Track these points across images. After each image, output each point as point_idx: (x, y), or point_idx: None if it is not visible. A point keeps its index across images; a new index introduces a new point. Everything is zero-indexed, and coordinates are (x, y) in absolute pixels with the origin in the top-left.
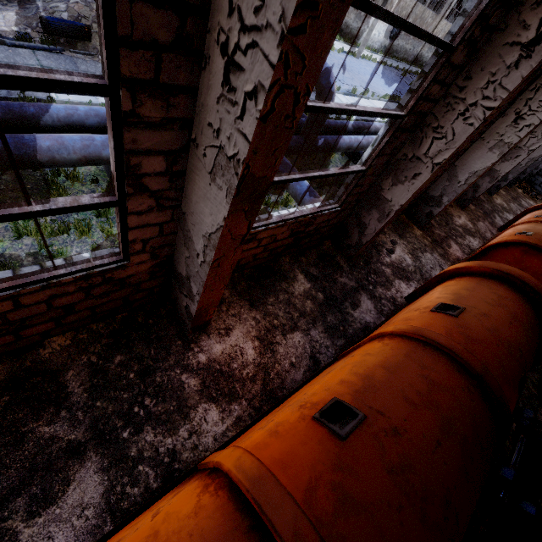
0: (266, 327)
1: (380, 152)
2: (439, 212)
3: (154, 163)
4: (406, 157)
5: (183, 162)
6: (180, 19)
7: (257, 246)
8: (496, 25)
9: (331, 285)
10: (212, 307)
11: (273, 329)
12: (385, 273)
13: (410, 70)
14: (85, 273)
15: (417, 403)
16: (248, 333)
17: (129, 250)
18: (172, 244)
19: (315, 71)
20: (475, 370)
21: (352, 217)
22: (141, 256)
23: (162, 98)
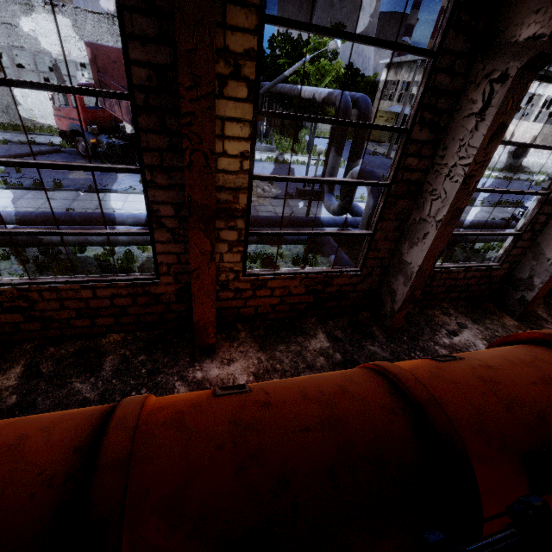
0: (266, 368)
1: (381, 216)
2: (535, 298)
3: (167, 209)
4: (415, 221)
5: (185, 210)
6: (170, 138)
7: (272, 295)
8: (452, 108)
9: (355, 350)
10: (211, 327)
11: (273, 372)
12: (438, 353)
13: None
14: (132, 282)
15: (311, 397)
16: (247, 368)
17: (159, 271)
18: (189, 273)
19: (211, 142)
20: (414, 397)
21: (384, 285)
22: (167, 277)
23: (166, 174)
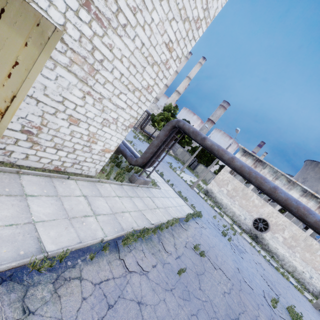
0: None
1: None
2: None
3: None
4: None
5: None
6: None
7: None
8: None
9: None
10: None
11: None
12: None
13: (265, 255)
14: None
15: None
16: None
17: None
18: None
19: None
20: None
21: None
22: None
23: None
